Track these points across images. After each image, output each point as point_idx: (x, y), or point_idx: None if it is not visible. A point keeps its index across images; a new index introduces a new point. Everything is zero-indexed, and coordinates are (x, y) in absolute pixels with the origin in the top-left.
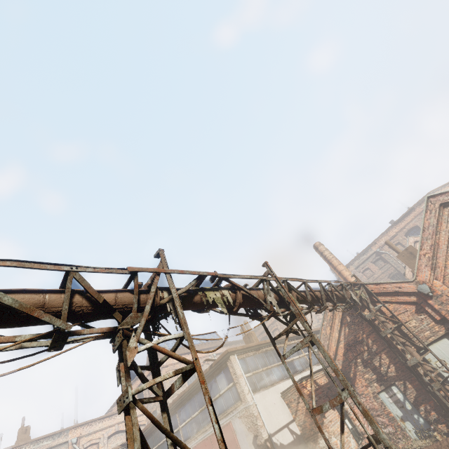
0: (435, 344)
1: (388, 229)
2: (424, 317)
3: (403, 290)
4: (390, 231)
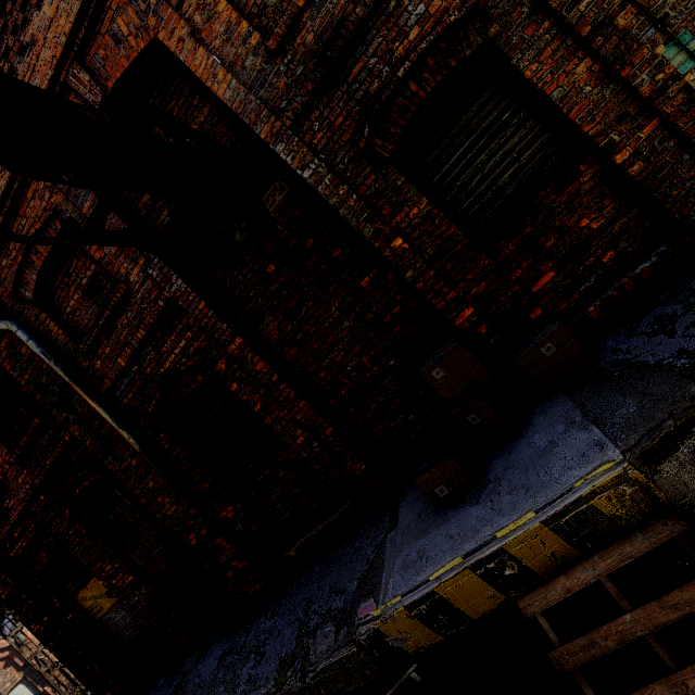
0: (11, 693)
1: None
2: (11, 669)
3: (2, 646)
4: None
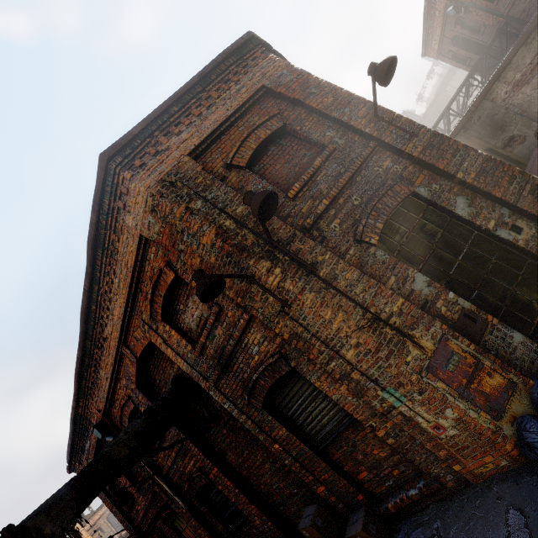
0: None
1: (95, 511)
2: None
3: None
4: (96, 514)
